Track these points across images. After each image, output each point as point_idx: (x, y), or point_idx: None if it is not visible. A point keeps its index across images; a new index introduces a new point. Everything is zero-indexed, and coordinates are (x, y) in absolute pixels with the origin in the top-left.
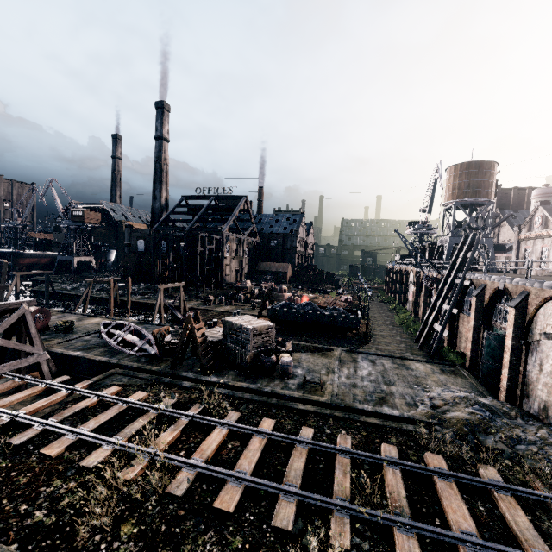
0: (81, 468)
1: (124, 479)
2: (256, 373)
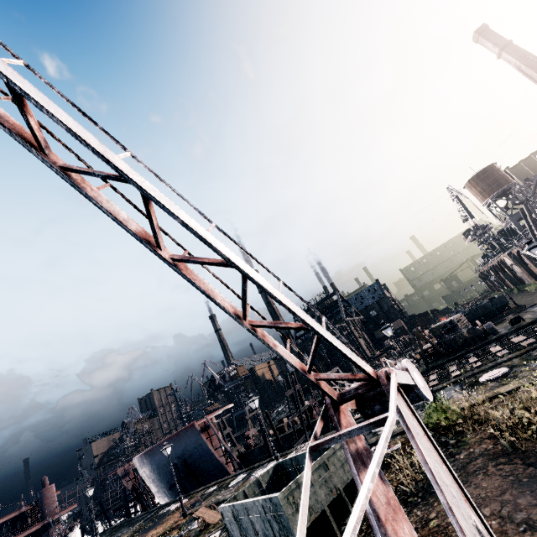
0: (455, 377)
1: (479, 365)
2: (476, 343)
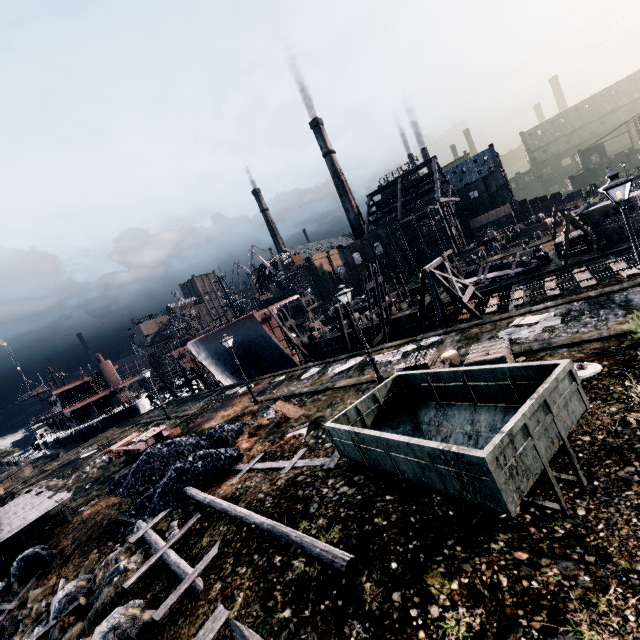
0: (629, 277)
1: None
2: None
